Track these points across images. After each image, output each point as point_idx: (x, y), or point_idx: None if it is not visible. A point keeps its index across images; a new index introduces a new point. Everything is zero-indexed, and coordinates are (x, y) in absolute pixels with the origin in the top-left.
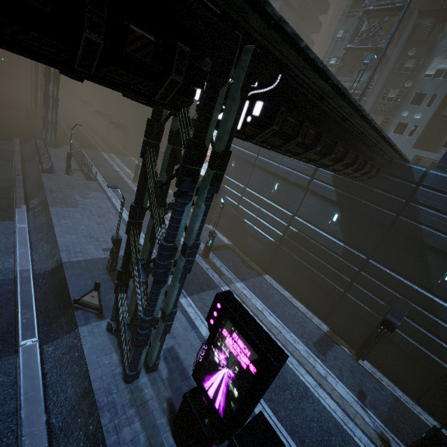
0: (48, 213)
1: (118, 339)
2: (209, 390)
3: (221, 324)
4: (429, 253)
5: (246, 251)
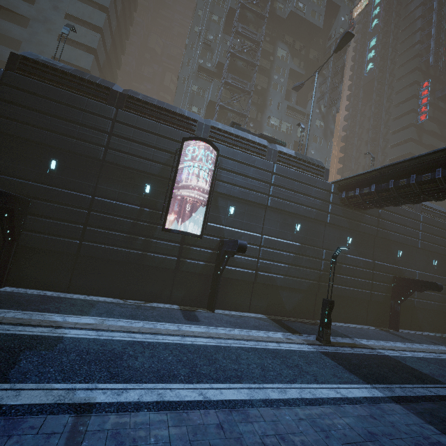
0: None
1: None
2: None
3: None
4: (391, 245)
5: (283, 312)
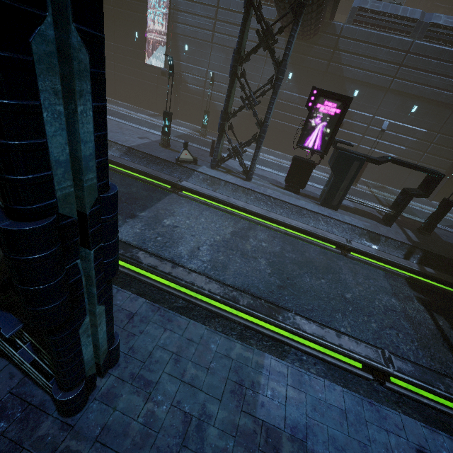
0: None
1: (221, 171)
2: (309, 144)
3: (316, 103)
4: (346, 83)
5: None
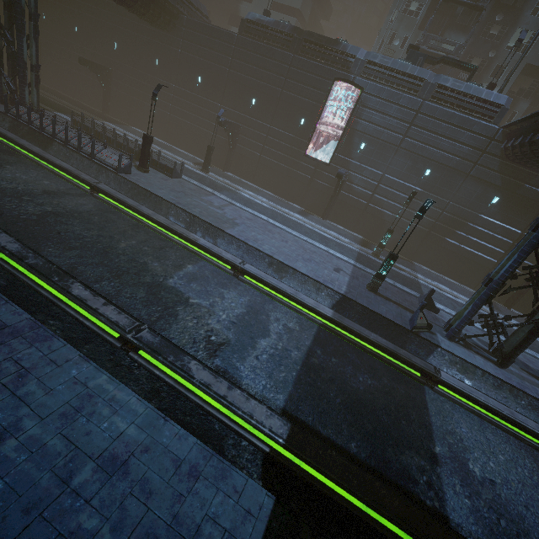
0: (231, 239)
1: (461, 345)
2: None
3: None
4: None
5: None
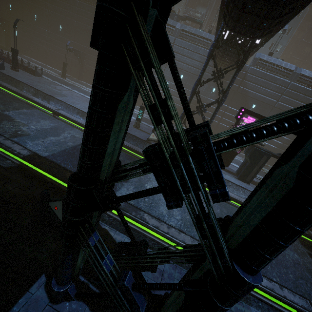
0: (58, 101)
1: None
2: None
3: (242, 116)
4: (248, 100)
5: None
